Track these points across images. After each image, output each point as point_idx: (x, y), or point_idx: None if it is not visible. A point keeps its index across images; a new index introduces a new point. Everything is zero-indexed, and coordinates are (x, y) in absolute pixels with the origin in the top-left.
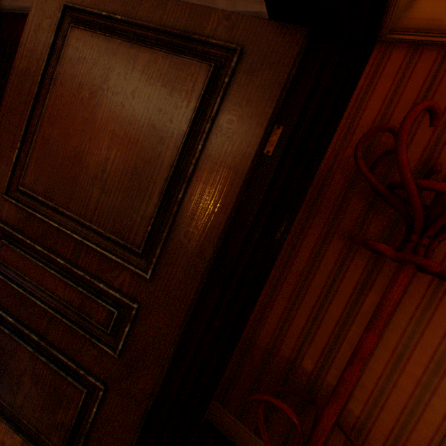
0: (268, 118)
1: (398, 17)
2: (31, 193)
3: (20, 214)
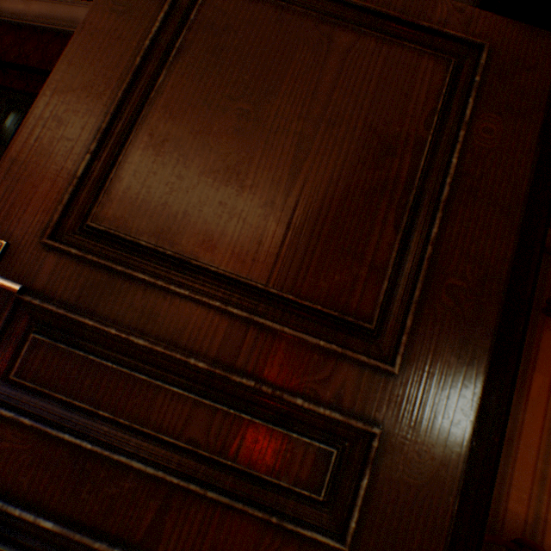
0: (537, 130)
1: None
2: (118, 234)
3: (85, 277)
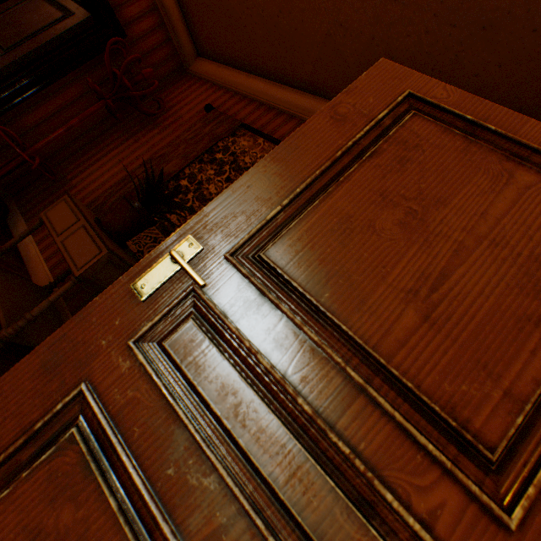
0: (69, 30)
1: (193, 66)
2: None
3: None
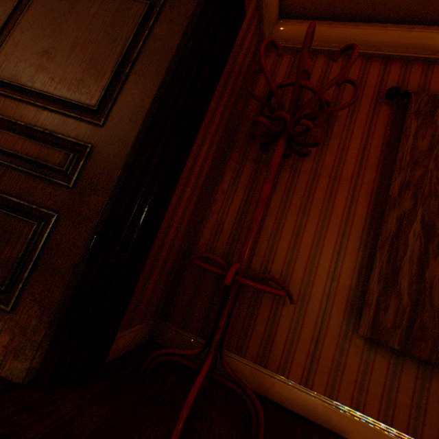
0: (184, 30)
1: (269, 34)
2: None
3: None
